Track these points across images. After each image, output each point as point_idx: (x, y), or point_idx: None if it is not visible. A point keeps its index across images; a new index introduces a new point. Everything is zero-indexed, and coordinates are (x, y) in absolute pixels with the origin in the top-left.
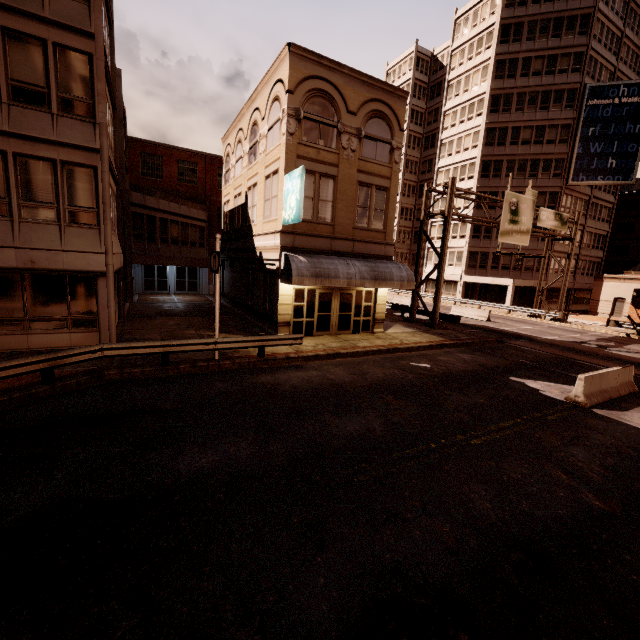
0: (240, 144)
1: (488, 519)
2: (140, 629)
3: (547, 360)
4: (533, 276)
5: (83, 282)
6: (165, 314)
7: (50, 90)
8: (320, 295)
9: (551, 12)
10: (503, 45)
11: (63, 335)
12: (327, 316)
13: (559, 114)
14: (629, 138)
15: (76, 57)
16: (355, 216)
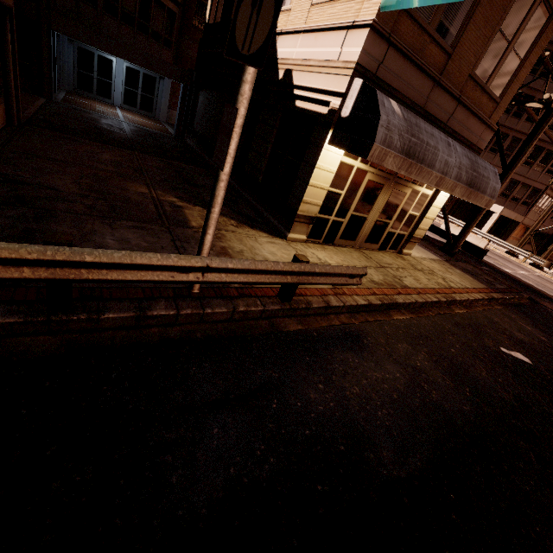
0: None
1: None
2: None
3: None
4: (516, 208)
5: None
6: (99, 136)
7: None
8: (368, 184)
9: None
10: None
11: None
12: (362, 219)
13: None
14: None
15: None
16: (485, 51)
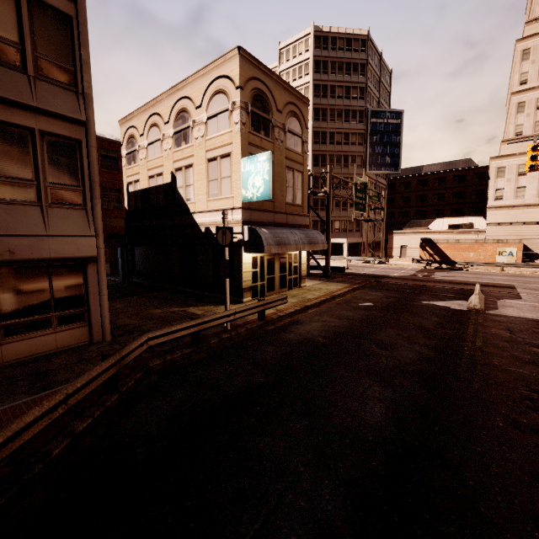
0: (156, 127)
1: None
2: None
3: (419, 288)
4: (354, 235)
5: (68, 271)
6: None
7: (24, 47)
8: (267, 261)
9: (343, 58)
10: (317, 74)
11: (46, 337)
12: (272, 278)
13: (356, 126)
14: (395, 145)
15: (54, 16)
16: (286, 194)
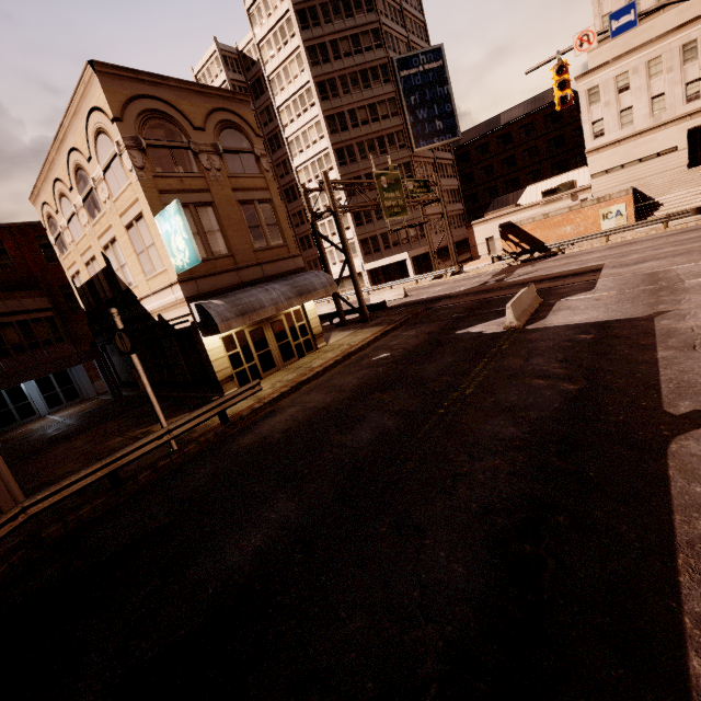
0: (65, 198)
1: (518, 437)
2: (327, 700)
3: (471, 307)
4: (421, 243)
5: None
6: (60, 439)
7: None
8: (251, 334)
9: None
10: (306, 31)
11: None
12: (267, 352)
13: (382, 90)
14: (443, 100)
15: None
16: (250, 238)
